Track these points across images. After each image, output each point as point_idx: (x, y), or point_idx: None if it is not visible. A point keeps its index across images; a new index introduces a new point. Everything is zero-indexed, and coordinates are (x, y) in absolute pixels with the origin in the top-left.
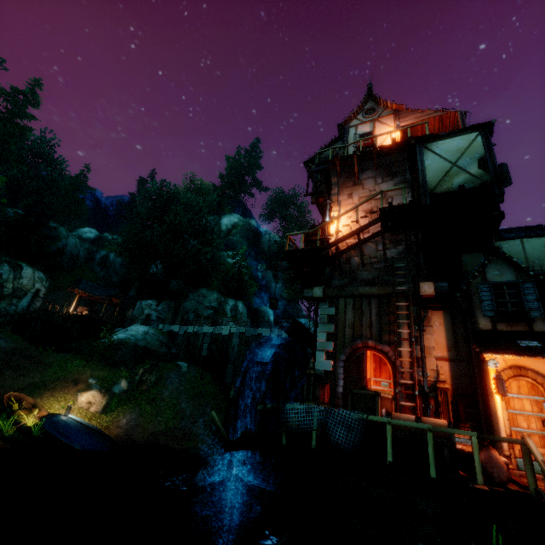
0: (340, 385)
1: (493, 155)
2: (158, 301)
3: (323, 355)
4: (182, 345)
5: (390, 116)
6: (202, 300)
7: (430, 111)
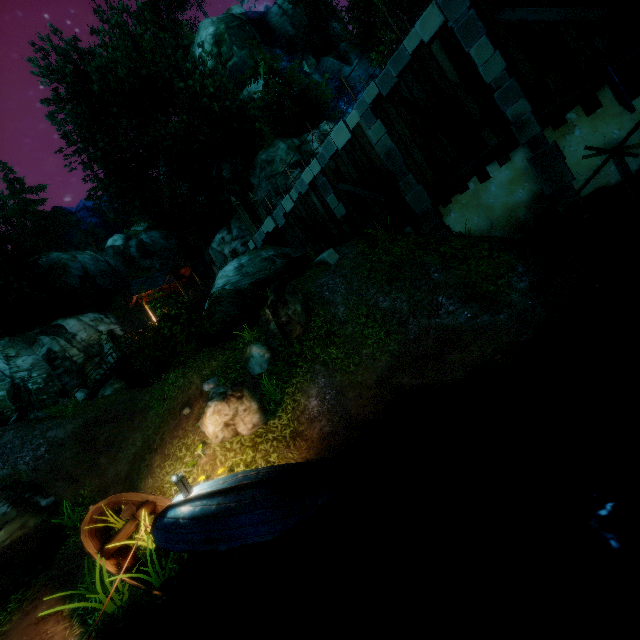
0: None
1: None
2: (226, 227)
3: None
4: (299, 237)
5: None
6: (271, 170)
7: None
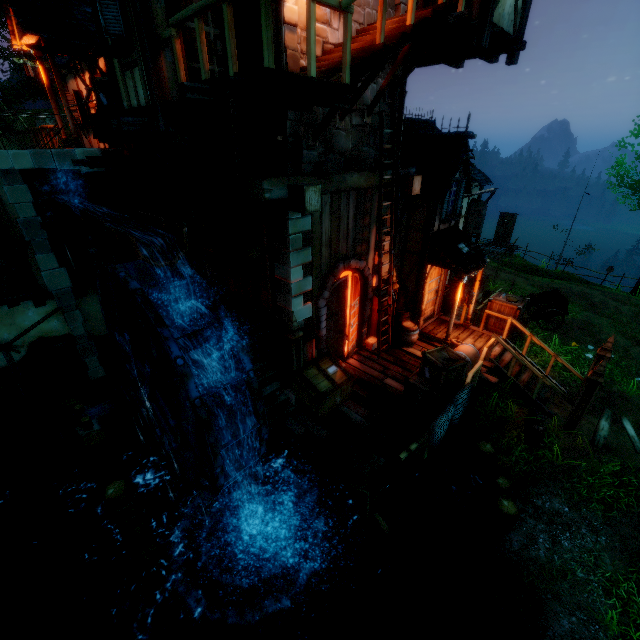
0: (323, 328)
1: None
2: None
3: (301, 301)
4: None
5: None
6: None
7: None
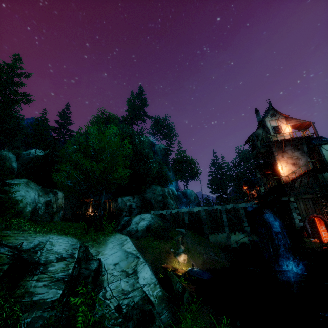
0: (309, 230)
1: None
2: (133, 197)
3: (298, 221)
4: (171, 220)
5: (283, 119)
6: (155, 191)
7: (300, 120)
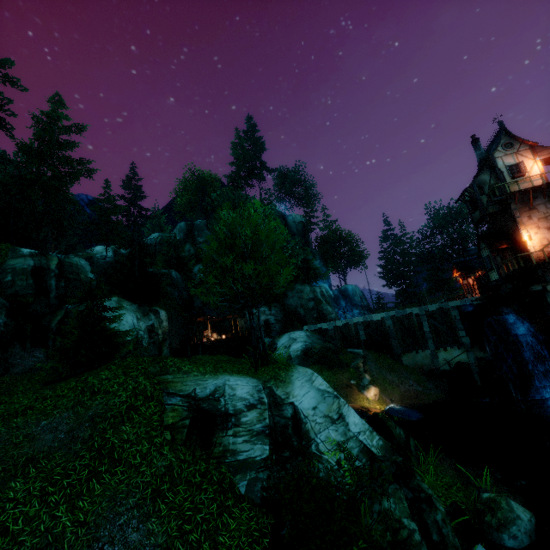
0: None
1: None
2: (268, 306)
3: None
4: (336, 337)
5: (527, 150)
6: (301, 295)
7: None
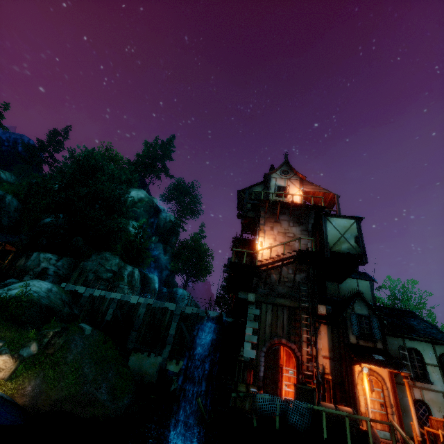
0: (261, 370)
1: (362, 237)
2: (59, 257)
3: (249, 345)
4: (85, 306)
5: (297, 180)
6: (104, 262)
7: (320, 188)
